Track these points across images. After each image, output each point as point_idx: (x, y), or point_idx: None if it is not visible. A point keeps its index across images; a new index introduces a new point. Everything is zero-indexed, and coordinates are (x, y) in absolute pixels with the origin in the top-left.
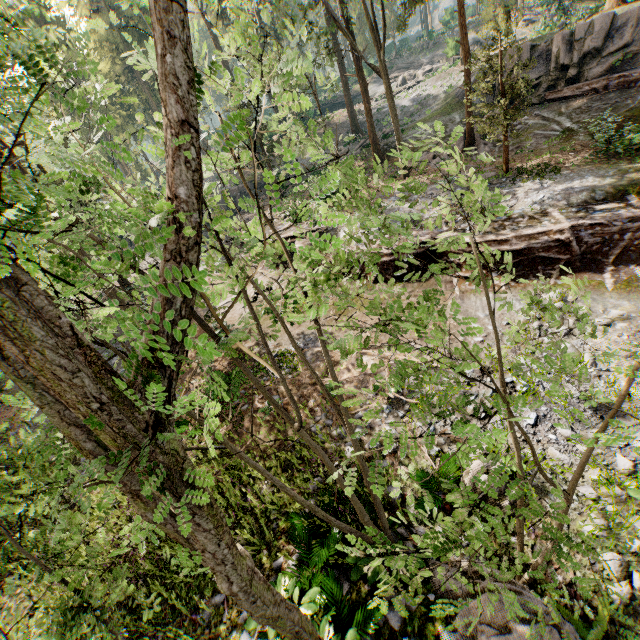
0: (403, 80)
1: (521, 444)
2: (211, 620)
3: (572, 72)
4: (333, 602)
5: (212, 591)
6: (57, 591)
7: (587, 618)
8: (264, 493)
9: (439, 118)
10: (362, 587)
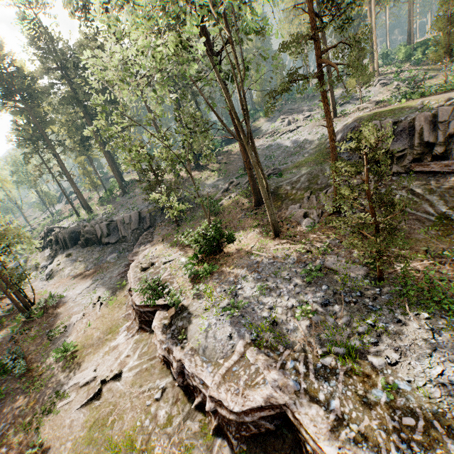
0: (288, 122)
1: None
2: None
3: (438, 149)
4: None
5: None
6: None
7: None
8: None
9: (312, 166)
10: None
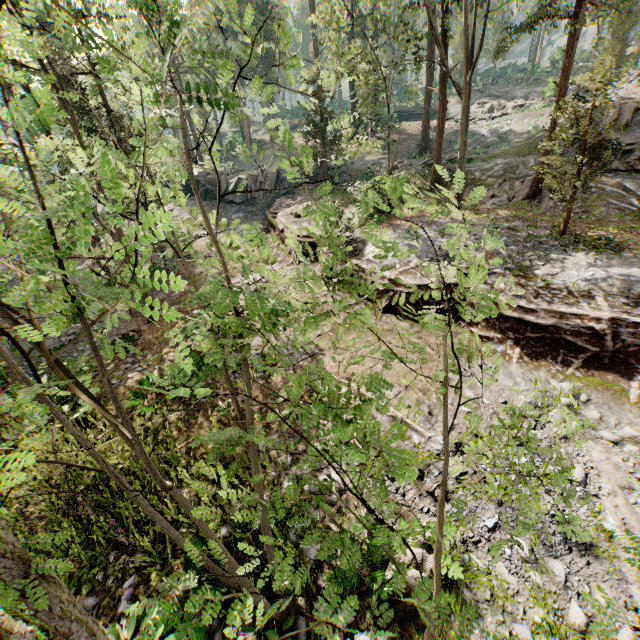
0: (491, 108)
1: (470, 546)
2: None
3: None
4: None
5: (90, 589)
6: None
7: None
8: None
9: (513, 157)
10: None
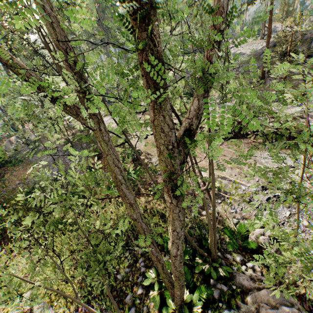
0: None
1: (280, 225)
2: (123, 278)
3: None
4: (186, 280)
5: (124, 266)
6: (51, 253)
7: (310, 312)
8: (151, 226)
9: (246, 64)
10: (199, 276)
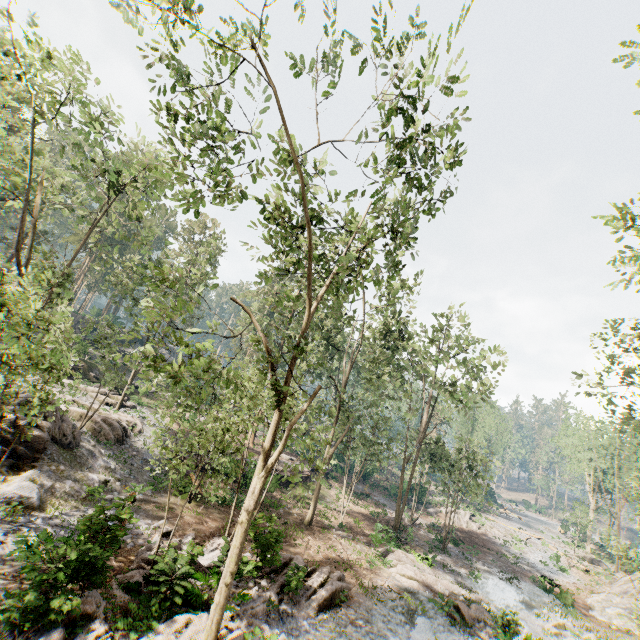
0: None
1: None
2: None
3: None
4: None
5: None
6: None
7: None
8: None
9: None
10: None
